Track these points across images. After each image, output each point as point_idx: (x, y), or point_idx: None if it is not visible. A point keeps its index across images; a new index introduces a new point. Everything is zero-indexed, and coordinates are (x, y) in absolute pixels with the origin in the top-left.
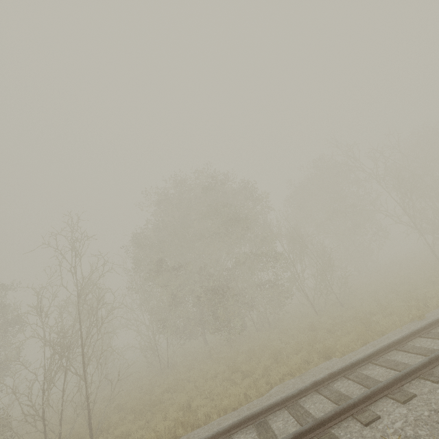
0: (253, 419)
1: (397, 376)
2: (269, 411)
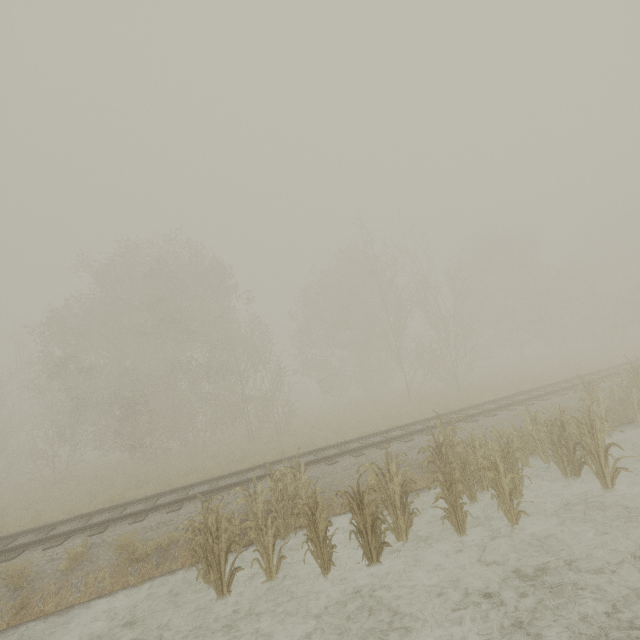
0: (3, 540)
1: (112, 517)
2: (22, 535)
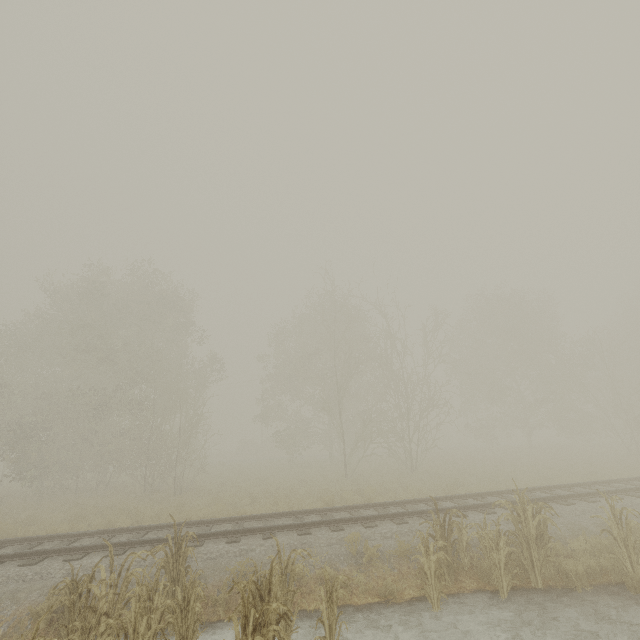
0: None
1: None
2: None
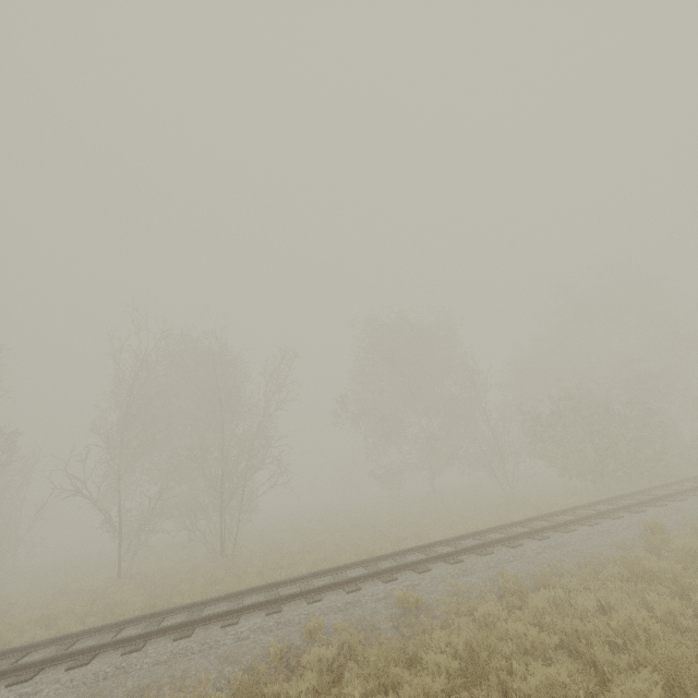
0: None
1: None
2: None
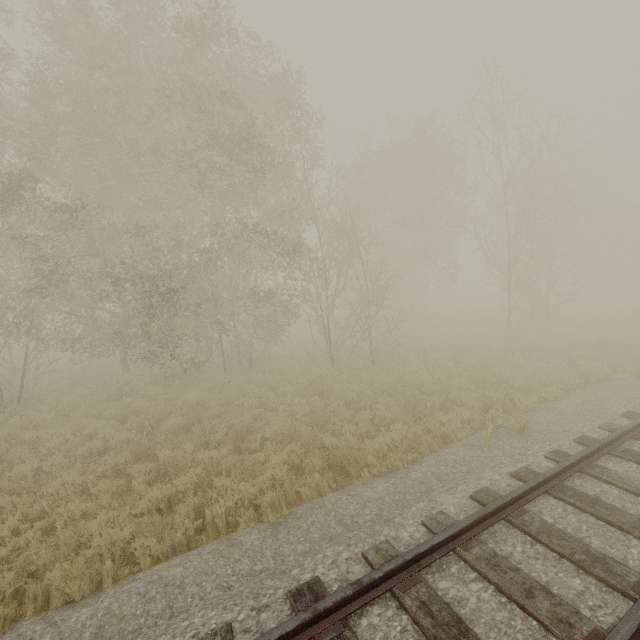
0: None
1: None
2: None
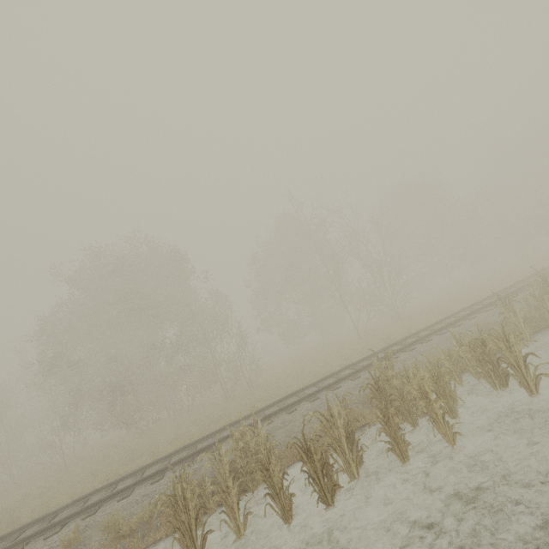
0: (12, 534)
1: (103, 497)
2: (29, 526)
